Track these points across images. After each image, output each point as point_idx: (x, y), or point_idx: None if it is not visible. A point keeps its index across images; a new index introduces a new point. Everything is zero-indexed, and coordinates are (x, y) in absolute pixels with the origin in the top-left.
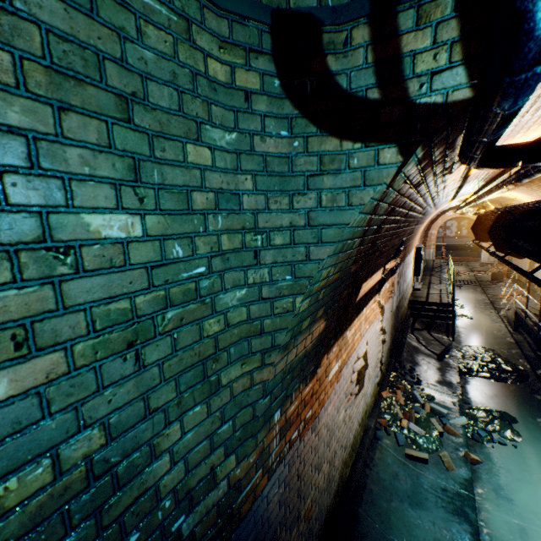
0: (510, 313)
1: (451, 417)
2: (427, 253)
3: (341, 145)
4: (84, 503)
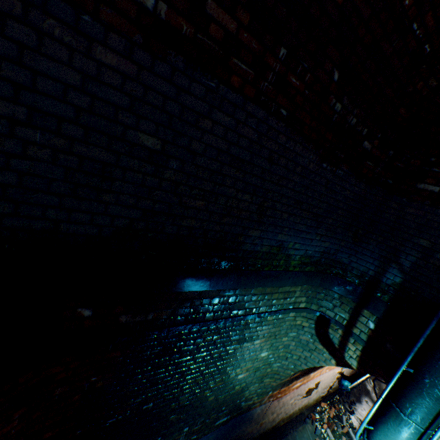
0: None
1: None
2: None
3: (323, 348)
4: (238, 392)
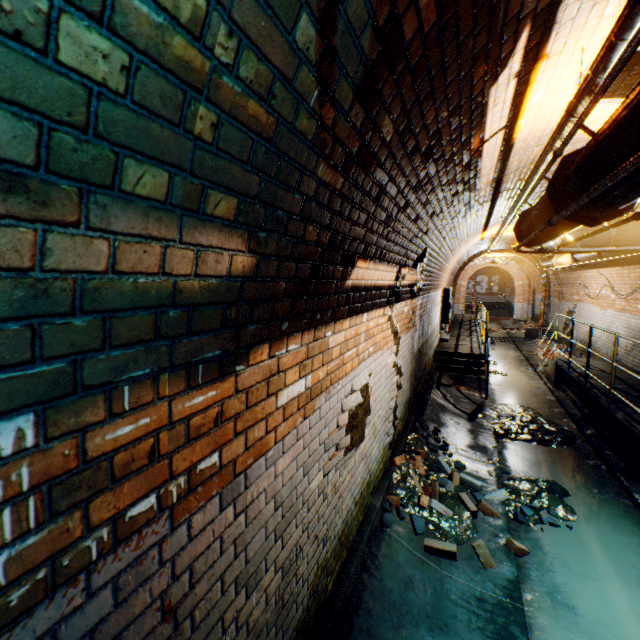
0: (550, 366)
1: (487, 491)
2: (456, 307)
3: None
4: None
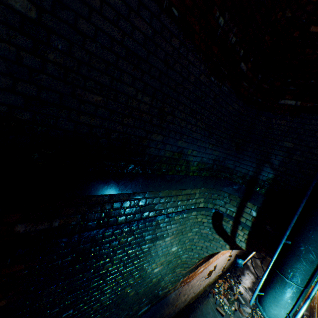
0: None
1: (245, 306)
2: None
3: (219, 237)
4: (155, 284)
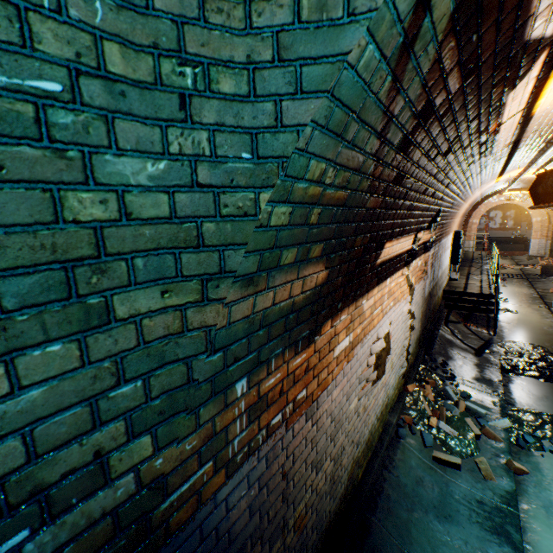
0: None
1: (491, 418)
2: (466, 244)
3: None
4: None
